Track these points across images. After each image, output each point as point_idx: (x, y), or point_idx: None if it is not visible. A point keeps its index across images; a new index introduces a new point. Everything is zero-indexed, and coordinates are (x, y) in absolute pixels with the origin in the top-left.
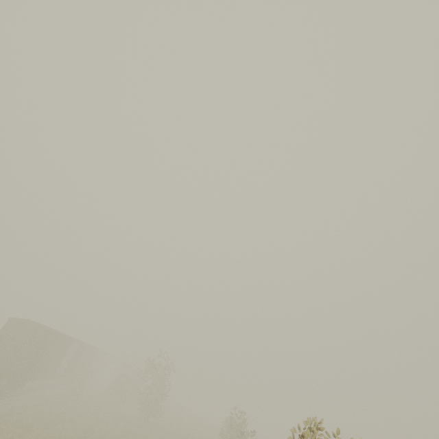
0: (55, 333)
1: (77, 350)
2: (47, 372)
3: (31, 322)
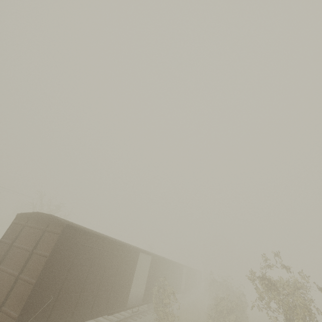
0: (86, 233)
1: (151, 265)
2: (108, 302)
3: (41, 214)
